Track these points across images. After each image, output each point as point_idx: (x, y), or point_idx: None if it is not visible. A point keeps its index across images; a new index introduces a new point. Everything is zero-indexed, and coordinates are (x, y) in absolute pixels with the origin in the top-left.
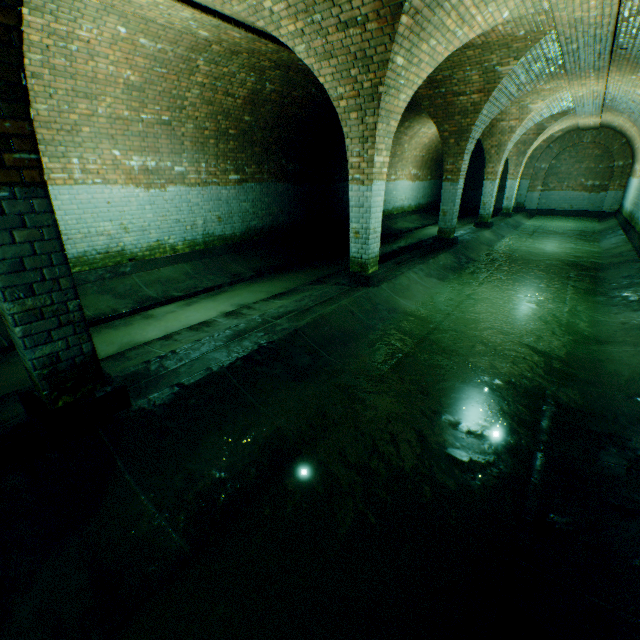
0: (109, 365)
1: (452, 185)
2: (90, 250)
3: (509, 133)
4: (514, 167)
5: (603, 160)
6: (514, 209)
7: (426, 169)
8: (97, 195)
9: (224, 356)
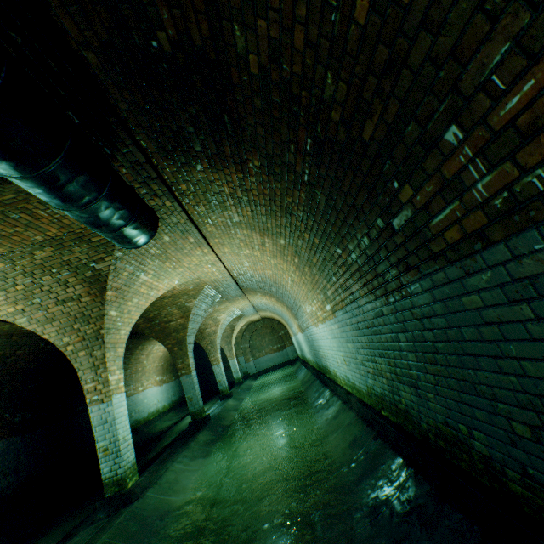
0: None
1: (188, 376)
2: None
3: (214, 333)
4: (229, 351)
5: (274, 333)
6: (244, 377)
7: (169, 372)
8: None
9: None
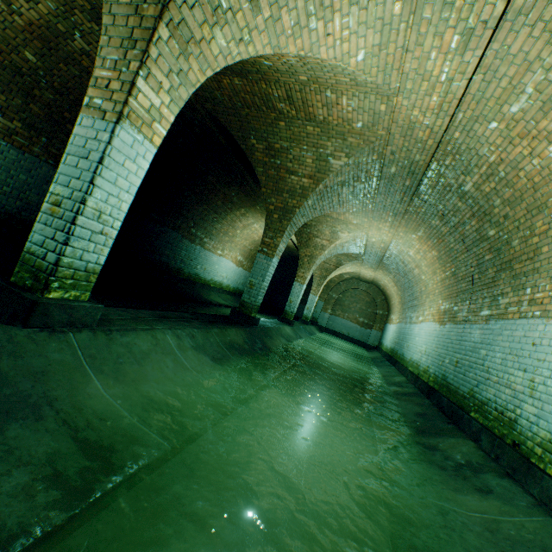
0: None
1: (267, 259)
2: None
3: (321, 249)
4: (317, 285)
5: (371, 306)
6: (310, 321)
7: (251, 262)
8: None
9: None
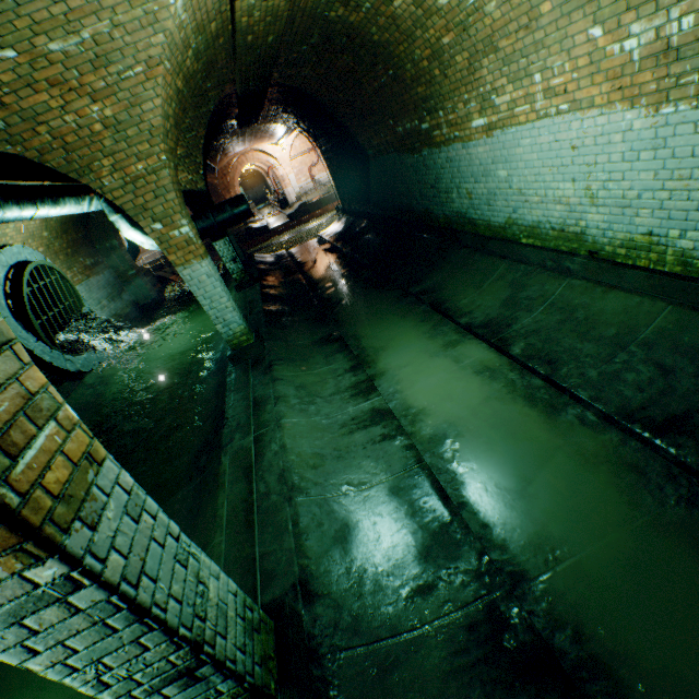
0: (329, 349)
1: None
2: (544, 221)
3: None
4: None
5: None
6: None
7: None
8: (560, 134)
9: (237, 397)
